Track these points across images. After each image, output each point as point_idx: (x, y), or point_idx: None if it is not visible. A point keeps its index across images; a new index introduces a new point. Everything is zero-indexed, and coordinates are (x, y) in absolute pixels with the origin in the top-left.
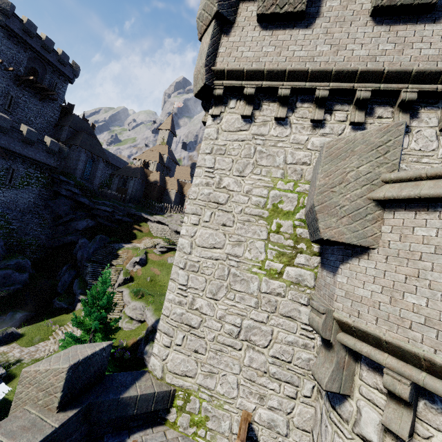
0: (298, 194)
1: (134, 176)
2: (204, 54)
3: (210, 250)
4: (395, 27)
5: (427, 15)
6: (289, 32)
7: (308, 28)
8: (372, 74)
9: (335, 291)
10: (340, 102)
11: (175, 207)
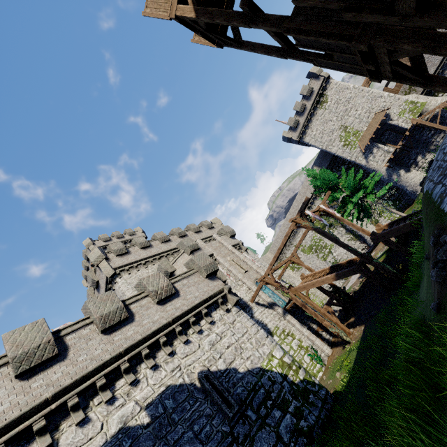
0: None
1: None
2: (108, 266)
3: None
4: (146, 250)
5: (150, 247)
6: (126, 256)
7: (130, 254)
8: (150, 257)
9: None
10: (148, 263)
11: None
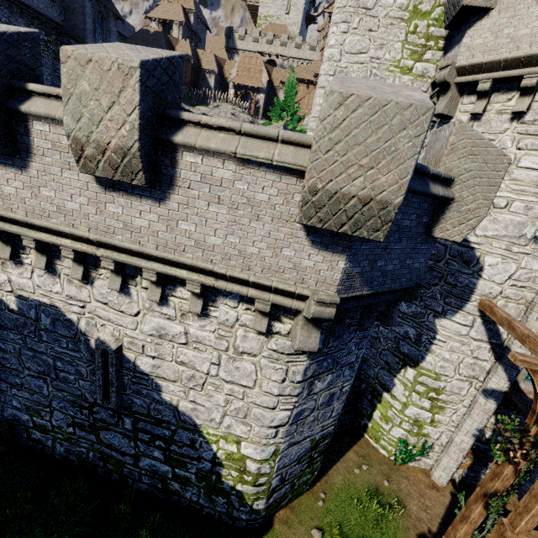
0: None
1: (157, 46)
2: None
3: (357, 56)
4: None
5: None
6: None
7: None
8: None
9: (459, 51)
10: None
11: (220, 95)
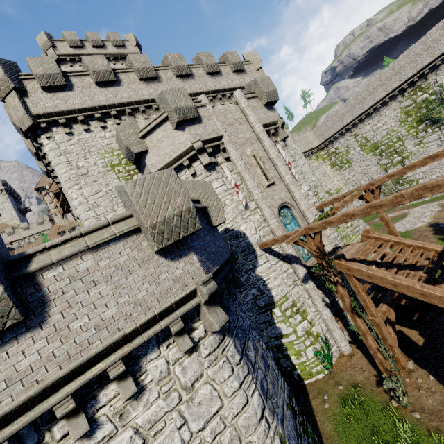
0: (116, 156)
1: None
2: (20, 108)
3: (97, 194)
4: (108, 89)
5: (116, 84)
6: (64, 93)
7: (72, 91)
8: (112, 105)
9: (149, 168)
10: (107, 118)
11: None
